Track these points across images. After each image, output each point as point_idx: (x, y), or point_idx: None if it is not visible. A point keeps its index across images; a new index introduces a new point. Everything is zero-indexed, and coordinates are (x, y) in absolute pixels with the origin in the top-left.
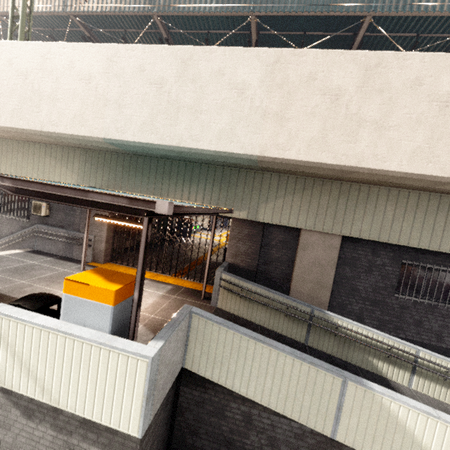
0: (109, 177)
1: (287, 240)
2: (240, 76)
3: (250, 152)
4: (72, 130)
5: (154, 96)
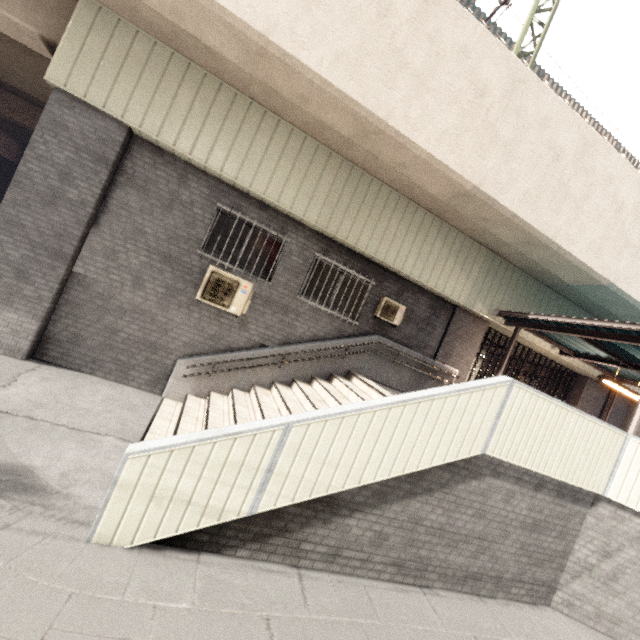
0: (509, 301)
1: (621, 408)
2: None
3: None
4: (586, 258)
5: None
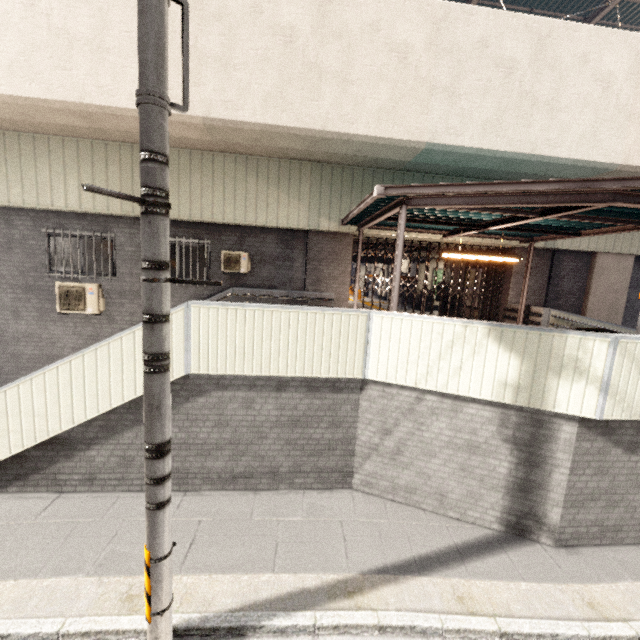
0: None
1: (578, 267)
2: (606, 66)
3: (613, 161)
4: (378, 130)
5: (501, 85)
